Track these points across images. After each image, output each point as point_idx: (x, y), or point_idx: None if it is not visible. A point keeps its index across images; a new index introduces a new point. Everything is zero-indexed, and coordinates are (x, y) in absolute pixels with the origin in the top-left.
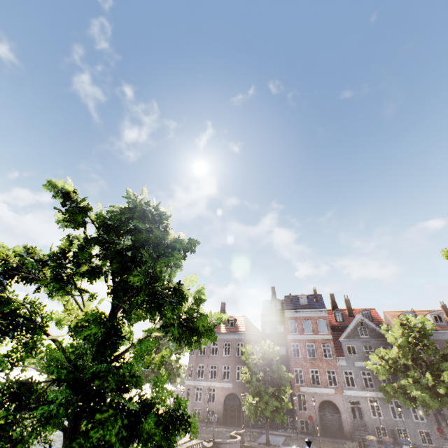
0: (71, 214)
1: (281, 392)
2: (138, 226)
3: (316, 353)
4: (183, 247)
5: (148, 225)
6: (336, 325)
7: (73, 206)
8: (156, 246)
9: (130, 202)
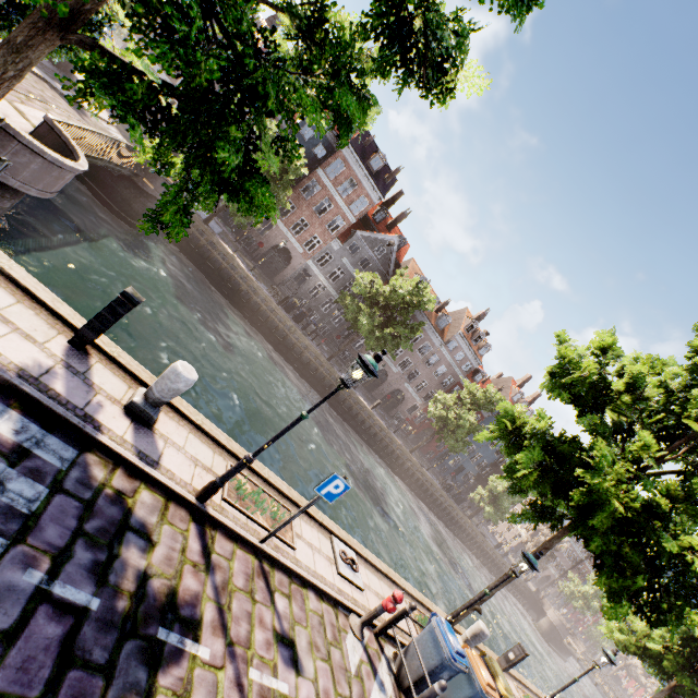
0: None
1: None
2: None
3: (326, 215)
4: None
5: None
6: (369, 219)
7: None
8: None
9: None
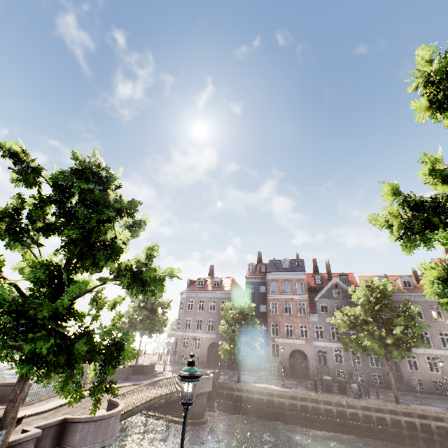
0: (23, 174)
1: (254, 341)
2: (82, 186)
3: (292, 310)
4: (122, 206)
5: (92, 186)
6: (314, 287)
7: (25, 167)
8: (97, 205)
9: (77, 164)
